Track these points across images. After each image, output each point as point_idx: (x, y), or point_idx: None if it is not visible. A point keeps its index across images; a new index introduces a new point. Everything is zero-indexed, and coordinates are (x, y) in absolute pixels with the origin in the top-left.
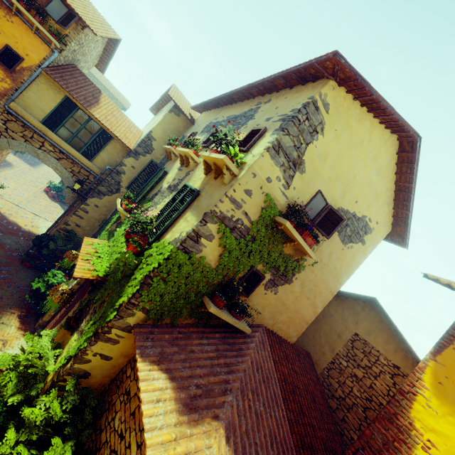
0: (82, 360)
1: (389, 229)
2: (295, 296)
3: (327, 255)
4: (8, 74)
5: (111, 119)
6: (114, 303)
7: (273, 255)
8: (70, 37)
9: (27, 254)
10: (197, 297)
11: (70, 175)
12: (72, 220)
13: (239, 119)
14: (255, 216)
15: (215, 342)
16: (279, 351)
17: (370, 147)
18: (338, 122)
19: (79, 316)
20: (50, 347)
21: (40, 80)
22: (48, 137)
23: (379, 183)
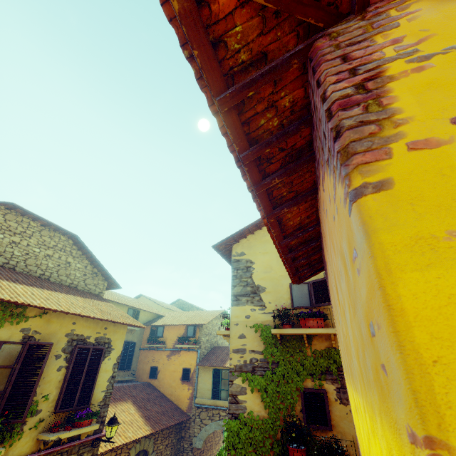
0: None
1: None
2: None
3: None
4: (189, 383)
5: None
6: None
7: (307, 362)
8: (200, 336)
9: None
10: None
11: None
12: None
13: None
14: (261, 346)
15: None
16: None
17: None
18: (256, 249)
19: None
20: None
21: (200, 372)
22: (219, 406)
23: None
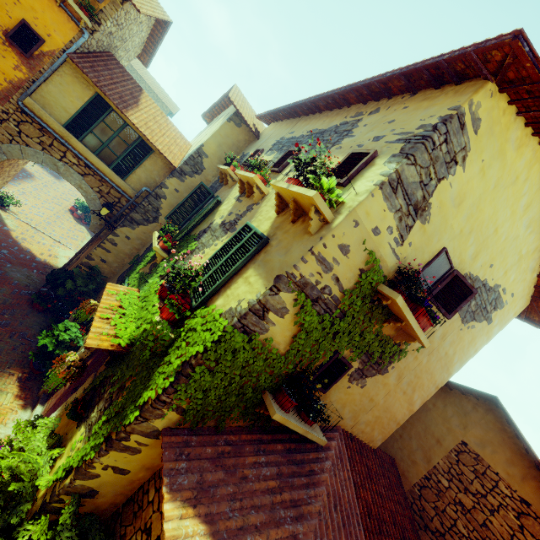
0: (86, 475)
1: (527, 303)
2: (387, 389)
3: (439, 337)
4: (24, 60)
5: (153, 126)
6: (137, 396)
7: (367, 337)
8: (106, 13)
9: (38, 294)
10: (255, 393)
11: (96, 196)
12: (97, 253)
13: (327, 135)
14: (349, 283)
15: (277, 459)
16: (359, 465)
17: (524, 188)
18: (488, 148)
19: (91, 397)
20: (44, 449)
21: (65, 70)
22: (72, 146)
23: (527, 240)
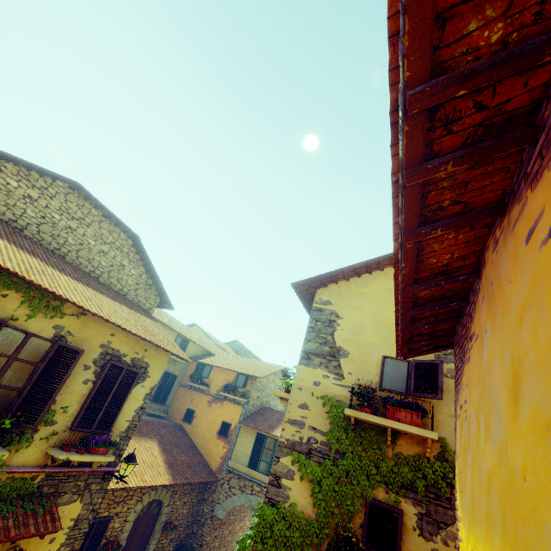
0: None
1: None
2: None
3: None
4: (226, 440)
5: None
6: None
7: (384, 465)
8: (250, 390)
9: None
10: None
11: None
12: None
13: None
14: (326, 425)
15: None
16: None
17: None
18: (348, 301)
19: None
20: None
21: (241, 432)
22: (254, 478)
23: None
